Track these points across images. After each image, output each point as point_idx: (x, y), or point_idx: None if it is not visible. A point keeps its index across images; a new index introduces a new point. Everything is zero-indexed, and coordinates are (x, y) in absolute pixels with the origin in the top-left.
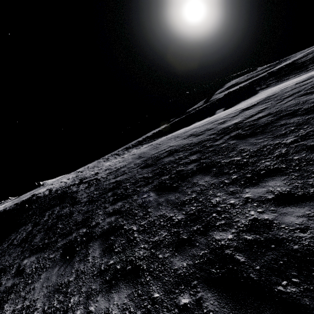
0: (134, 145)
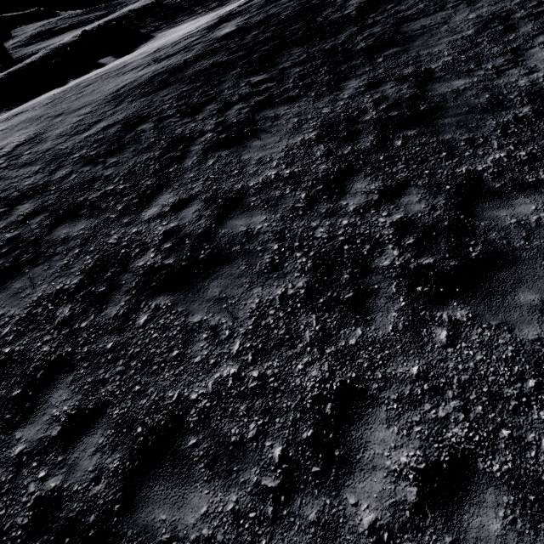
0: None
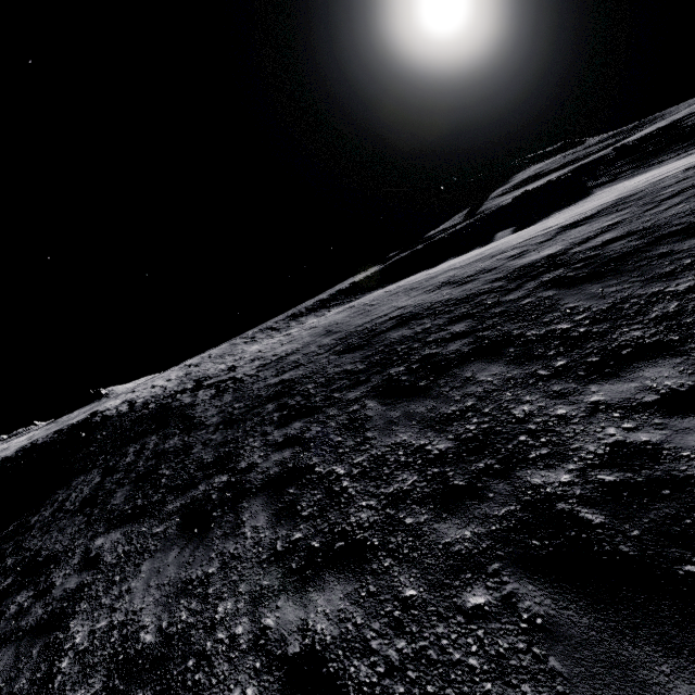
0: (311, 309)
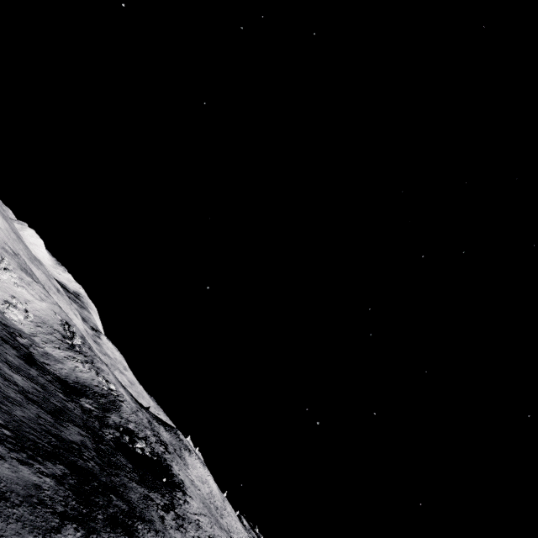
0: None
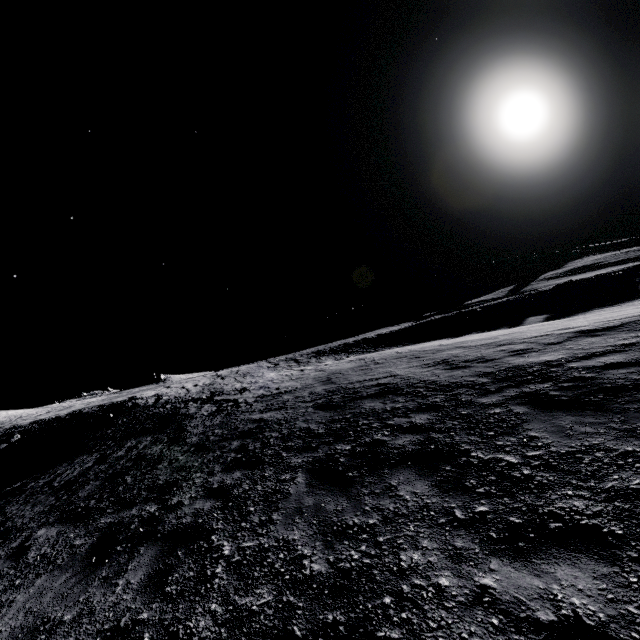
0: (334, 350)
